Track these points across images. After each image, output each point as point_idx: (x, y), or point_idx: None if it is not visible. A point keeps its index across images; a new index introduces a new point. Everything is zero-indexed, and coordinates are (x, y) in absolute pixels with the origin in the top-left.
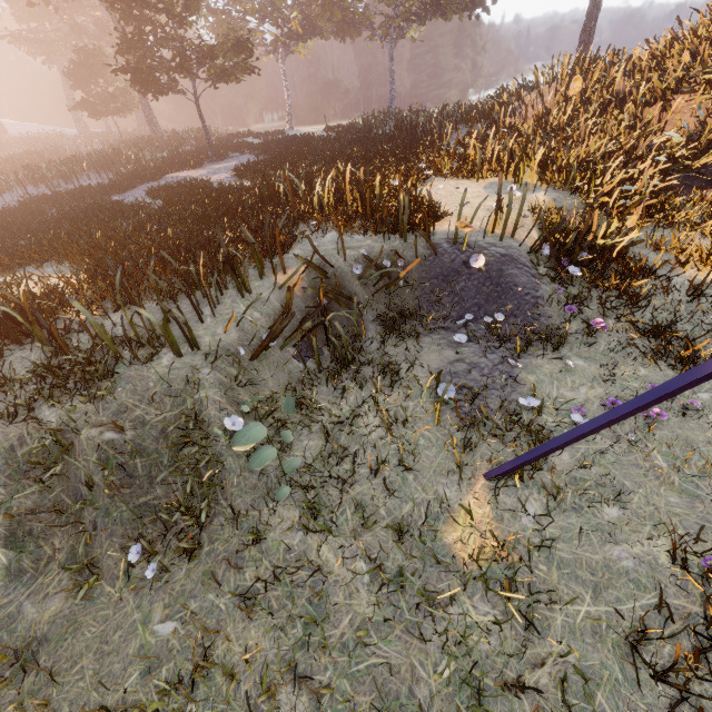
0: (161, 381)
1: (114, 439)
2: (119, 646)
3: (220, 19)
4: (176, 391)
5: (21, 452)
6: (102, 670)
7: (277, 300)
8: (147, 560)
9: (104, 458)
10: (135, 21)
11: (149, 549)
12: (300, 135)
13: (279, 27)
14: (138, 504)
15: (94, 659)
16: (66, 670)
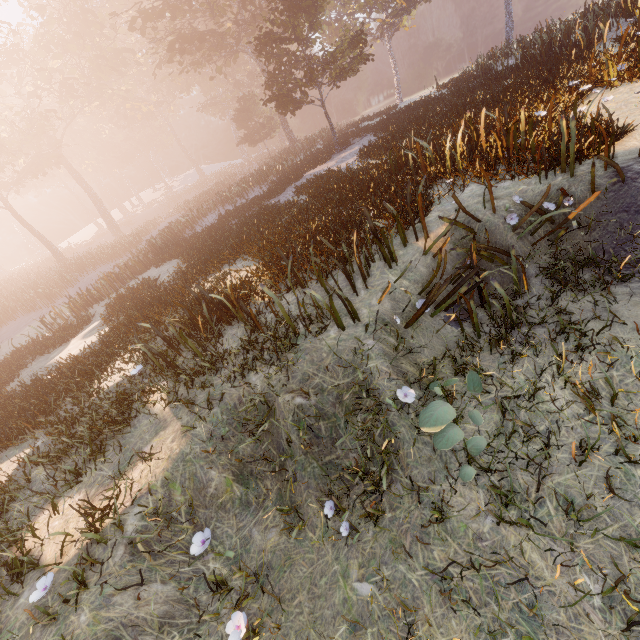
0: (332, 351)
1: (302, 404)
2: (326, 593)
3: (334, 28)
4: (345, 361)
5: (241, 410)
6: (316, 611)
7: (423, 266)
8: (337, 514)
9: (296, 420)
10: (275, 58)
11: (339, 506)
12: (413, 103)
13: (384, 10)
14: (325, 462)
15: (307, 597)
16: (288, 600)
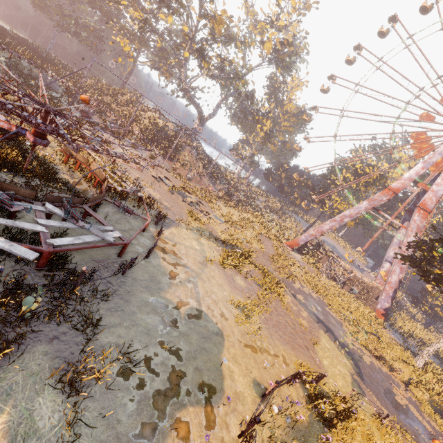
0: None
1: None
2: None
3: None
4: None
5: None
6: None
7: (8, 56)
8: None
9: None
10: None
11: None
12: None
13: None
14: None
15: None
16: None
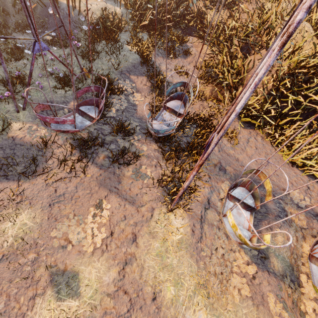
0: None
1: None
2: None
3: None
4: None
5: None
6: None
7: None
8: None
9: None
10: None
11: None
12: None
13: None
14: None
15: None
16: None
